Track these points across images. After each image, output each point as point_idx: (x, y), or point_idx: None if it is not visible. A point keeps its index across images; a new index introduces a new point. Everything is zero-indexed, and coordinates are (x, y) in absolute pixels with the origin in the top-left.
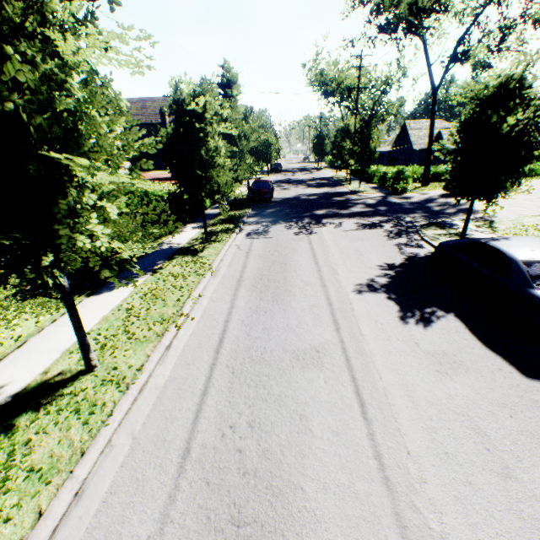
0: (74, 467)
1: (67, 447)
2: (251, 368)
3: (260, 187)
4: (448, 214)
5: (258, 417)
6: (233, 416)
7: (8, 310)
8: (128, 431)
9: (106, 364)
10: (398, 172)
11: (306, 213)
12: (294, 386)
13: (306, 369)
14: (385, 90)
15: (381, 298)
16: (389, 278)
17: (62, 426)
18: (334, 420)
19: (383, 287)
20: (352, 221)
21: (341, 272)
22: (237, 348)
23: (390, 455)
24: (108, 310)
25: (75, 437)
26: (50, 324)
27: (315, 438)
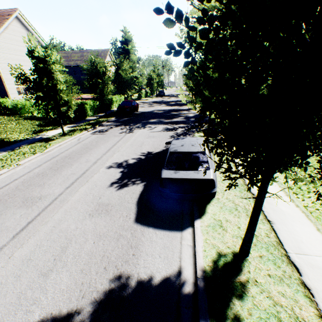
0: None
1: None
2: None
3: (125, 104)
4: None
5: None
6: None
7: None
8: None
9: None
10: None
11: (143, 121)
12: (1, 217)
13: (21, 208)
14: None
15: (117, 171)
16: (138, 160)
17: None
18: None
19: (127, 165)
20: (163, 126)
21: (116, 155)
22: (1, 194)
23: None
24: None
25: None
26: None
27: None
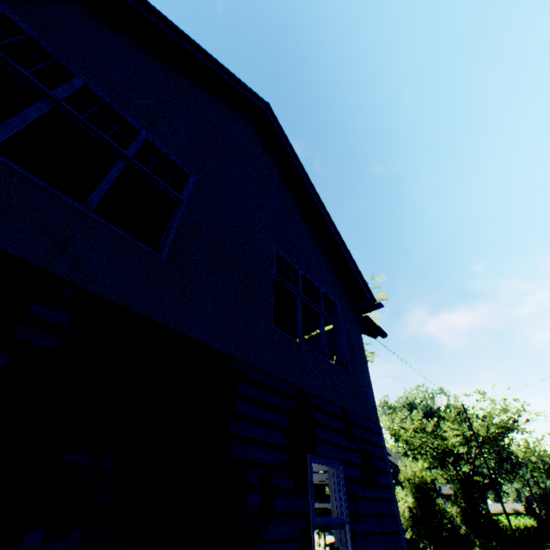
0: None
1: None
2: None
3: None
4: None
5: None
6: None
7: None
8: None
9: None
10: None
11: None
12: None
13: None
14: None
15: None
16: None
17: None
18: None
19: None
20: None
21: None
22: None
23: None
24: None
25: None
26: None
27: None
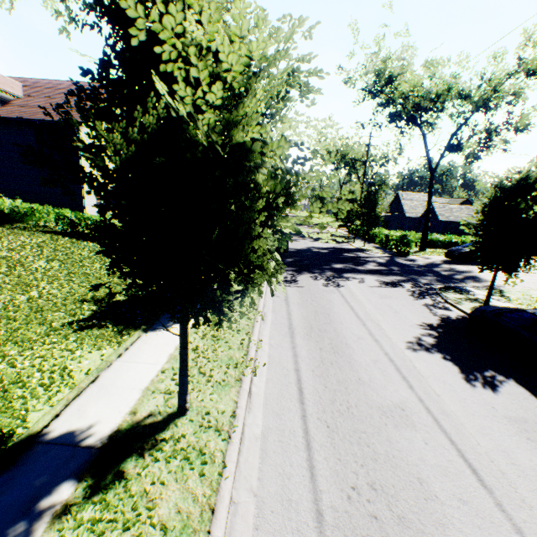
0: (209, 526)
1: (192, 502)
2: (344, 422)
3: None
4: (457, 280)
5: (376, 478)
6: (349, 475)
7: (68, 340)
8: (246, 487)
9: (195, 408)
10: (402, 236)
11: (325, 266)
12: (396, 446)
13: (400, 427)
14: (383, 165)
15: (437, 357)
16: (434, 337)
17: (176, 476)
18: (455, 486)
19: (433, 346)
20: (372, 278)
21: (386, 327)
22: (320, 399)
23: (529, 529)
24: (172, 347)
25: (196, 490)
26: (116, 358)
27: (445, 505)
